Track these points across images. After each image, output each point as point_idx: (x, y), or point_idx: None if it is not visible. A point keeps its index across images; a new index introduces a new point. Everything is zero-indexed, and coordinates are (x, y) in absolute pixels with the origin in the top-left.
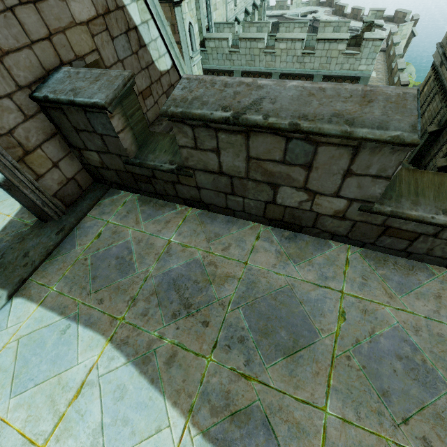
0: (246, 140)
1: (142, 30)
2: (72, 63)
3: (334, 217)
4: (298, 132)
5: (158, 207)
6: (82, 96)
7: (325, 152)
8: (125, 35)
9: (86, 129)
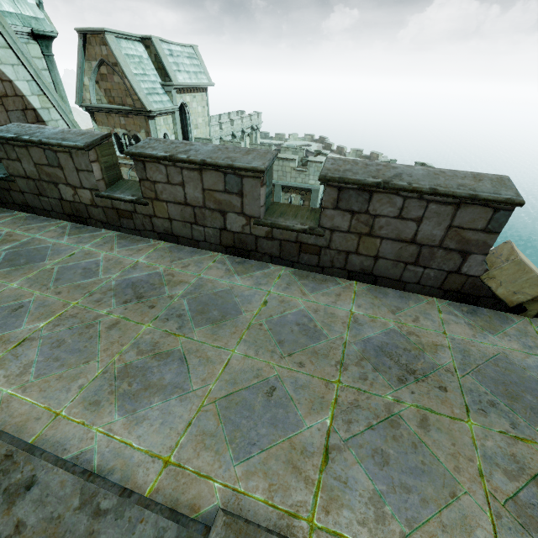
0: (28, 152)
1: (41, 112)
2: None
3: (94, 206)
4: (43, 144)
5: (1, 212)
6: None
7: (62, 157)
8: (22, 111)
9: None
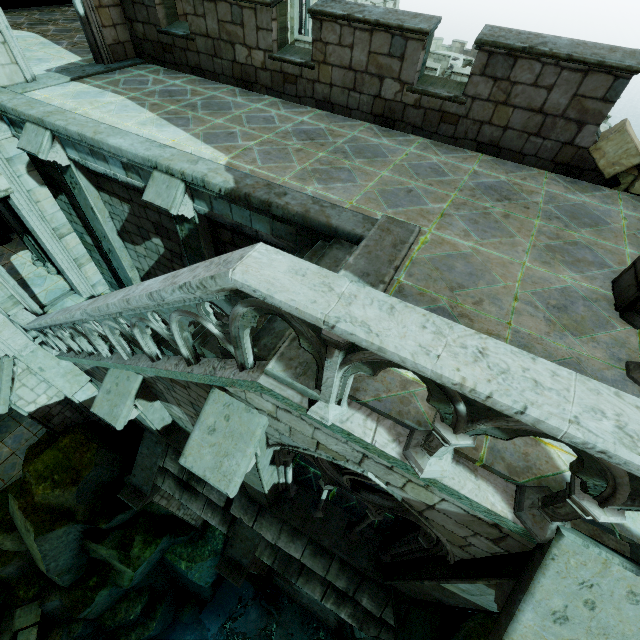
0: (216, 7)
1: None
2: None
3: (263, 70)
4: None
5: (175, 73)
6: None
7: (246, 14)
8: None
9: (139, 2)
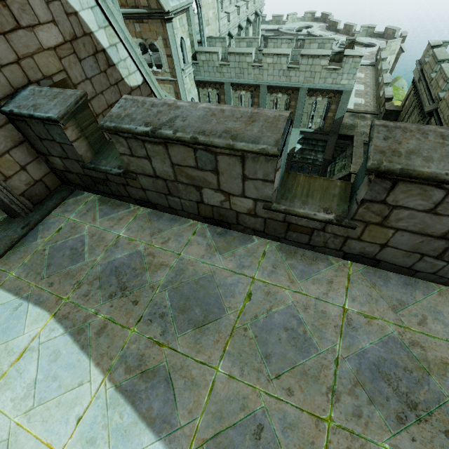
0: (166, 150)
1: (110, 52)
2: (40, 82)
3: (249, 215)
4: (198, 144)
5: (115, 206)
6: (40, 111)
7: (223, 160)
8: (93, 57)
9: (47, 138)
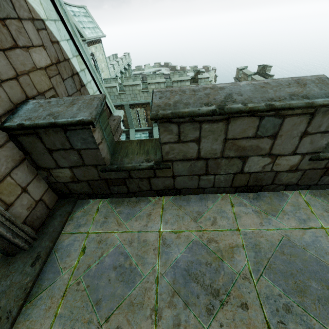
0: (225, 126)
1: (81, 75)
2: (35, 98)
3: (288, 171)
4: (272, 110)
5: (133, 204)
6: (63, 117)
7: (289, 122)
8: (71, 78)
9: (63, 148)
